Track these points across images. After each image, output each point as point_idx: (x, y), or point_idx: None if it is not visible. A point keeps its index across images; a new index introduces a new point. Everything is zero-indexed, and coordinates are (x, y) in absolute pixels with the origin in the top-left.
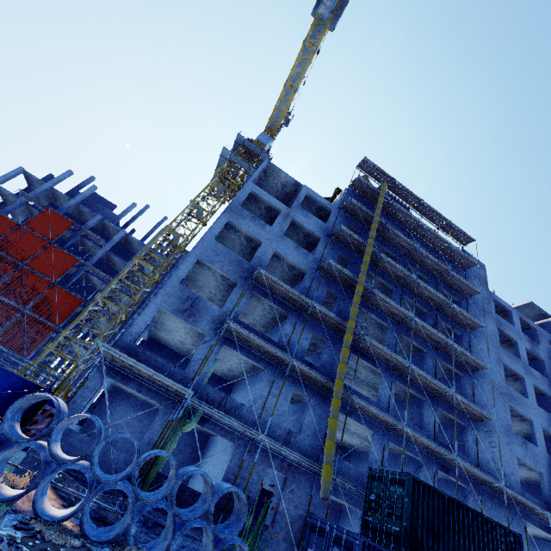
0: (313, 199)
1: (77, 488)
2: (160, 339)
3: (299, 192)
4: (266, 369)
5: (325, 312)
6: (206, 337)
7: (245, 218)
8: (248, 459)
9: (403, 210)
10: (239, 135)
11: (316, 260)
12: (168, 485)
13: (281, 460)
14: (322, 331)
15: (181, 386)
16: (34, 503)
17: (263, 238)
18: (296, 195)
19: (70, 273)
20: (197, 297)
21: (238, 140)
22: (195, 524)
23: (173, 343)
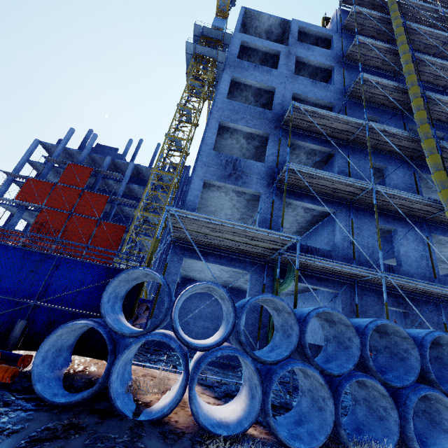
0: (307, 31)
1: (211, 371)
2: None
3: (287, 32)
4: (337, 211)
5: (384, 128)
6: (262, 196)
7: (248, 69)
8: (359, 303)
9: (415, 4)
10: (196, 25)
11: (339, 90)
12: (343, 348)
13: (393, 296)
14: (377, 158)
15: (282, 234)
16: (196, 415)
17: (274, 83)
18: (285, 39)
19: (107, 211)
20: (236, 159)
21: (196, 32)
22: (420, 392)
23: None
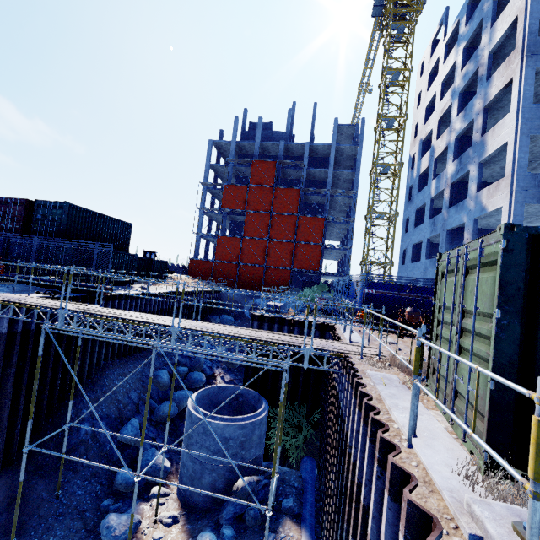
0: None
1: None
2: (463, 225)
3: None
4: None
5: None
6: None
7: None
8: None
9: None
10: None
11: None
12: None
13: None
14: None
15: None
16: None
17: None
18: None
19: None
20: None
21: None
22: None
23: (482, 224)
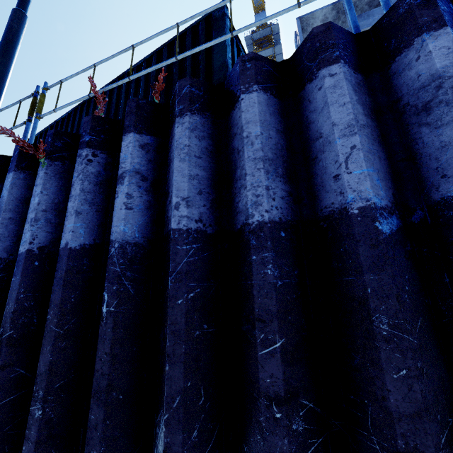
0: None
1: None
2: None
3: (341, 10)
4: None
5: None
6: None
7: None
8: None
9: None
10: (246, 38)
11: None
12: None
13: None
14: None
15: None
16: None
17: None
18: (340, 15)
19: None
20: None
21: (248, 42)
22: None
23: None
